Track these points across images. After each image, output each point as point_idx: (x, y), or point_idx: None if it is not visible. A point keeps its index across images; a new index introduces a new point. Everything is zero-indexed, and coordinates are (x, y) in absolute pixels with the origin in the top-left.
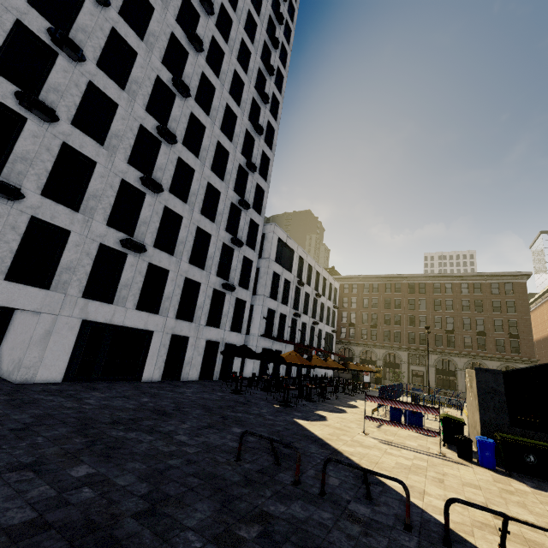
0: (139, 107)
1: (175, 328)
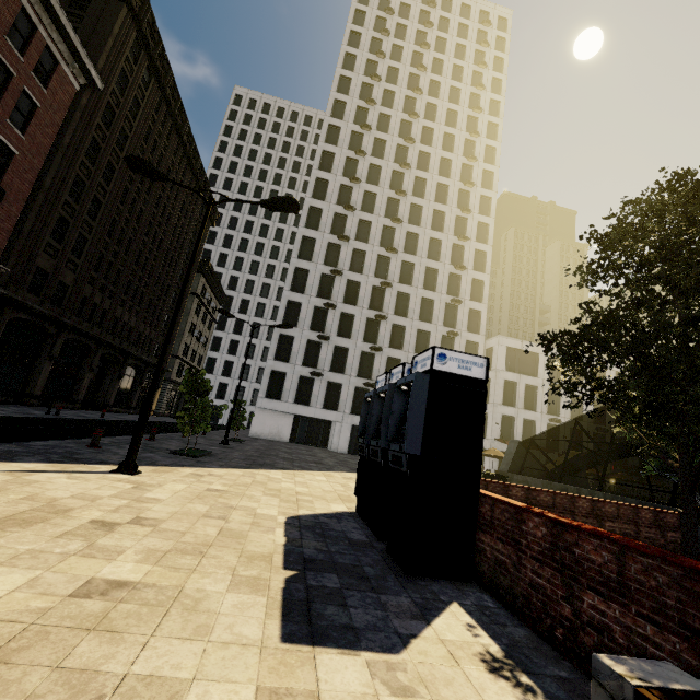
0: (365, 309)
1: None
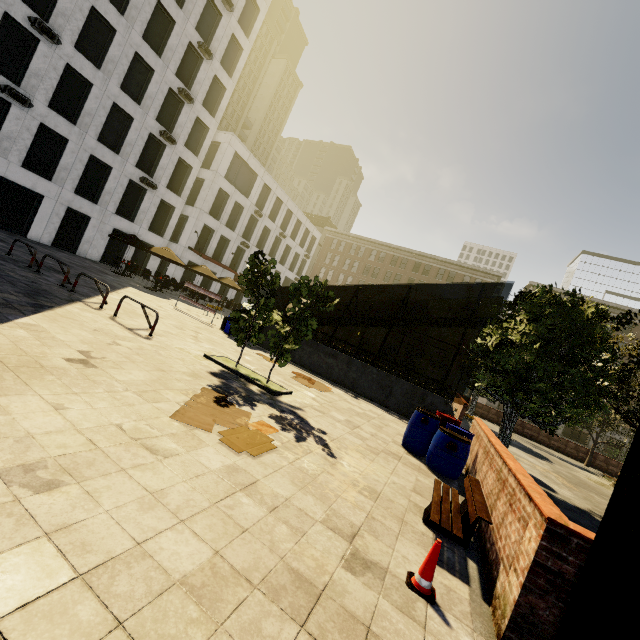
0: None
1: (72, 202)
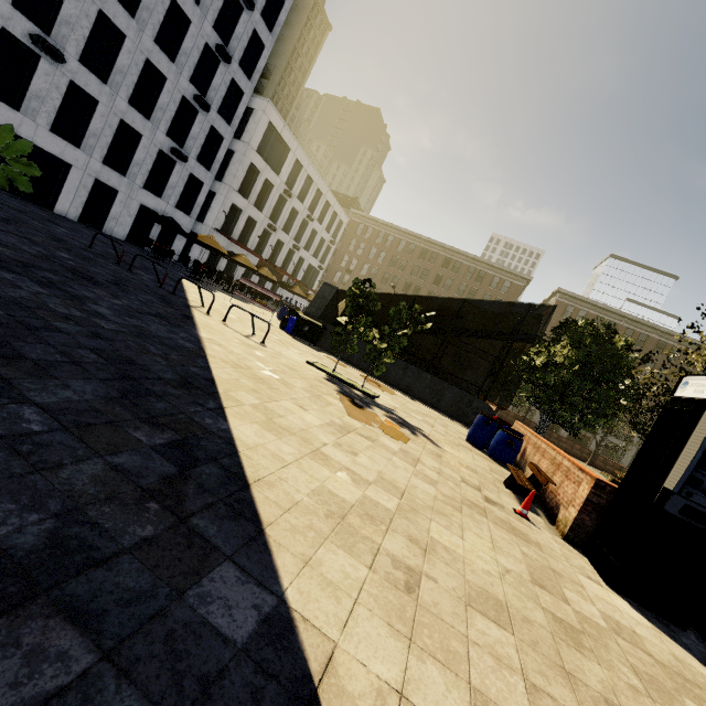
0: None
1: (100, 173)
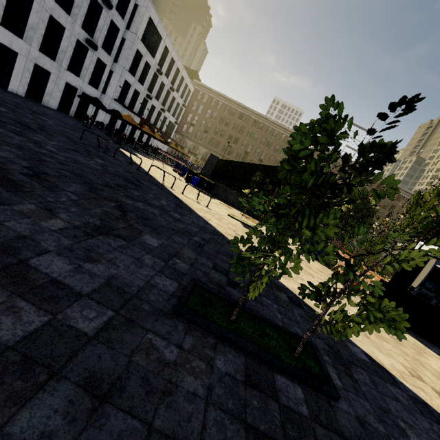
0: None
1: (38, 59)
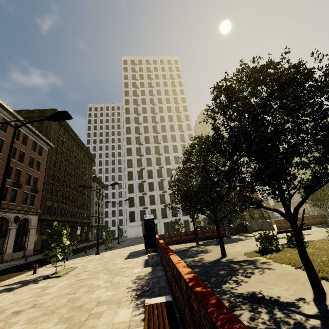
0: (156, 178)
1: (183, 218)
